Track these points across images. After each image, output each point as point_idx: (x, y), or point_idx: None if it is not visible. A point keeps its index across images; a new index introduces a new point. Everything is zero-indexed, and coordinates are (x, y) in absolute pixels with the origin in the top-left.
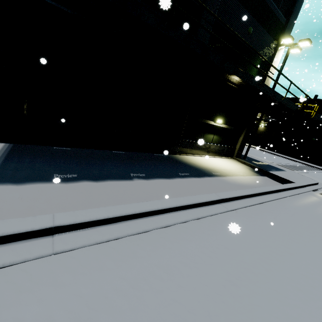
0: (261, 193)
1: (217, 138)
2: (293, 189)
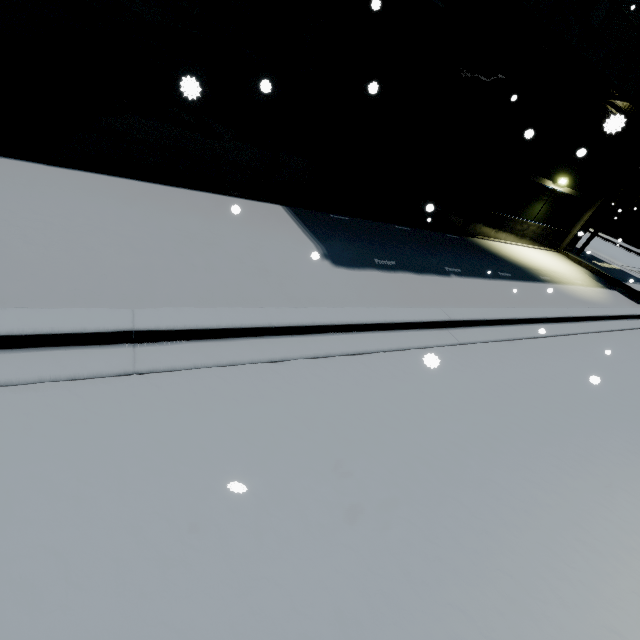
0: (622, 317)
1: (545, 213)
2: None
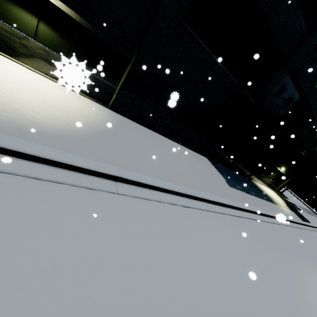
0: (300, 223)
1: (274, 177)
2: (310, 227)
